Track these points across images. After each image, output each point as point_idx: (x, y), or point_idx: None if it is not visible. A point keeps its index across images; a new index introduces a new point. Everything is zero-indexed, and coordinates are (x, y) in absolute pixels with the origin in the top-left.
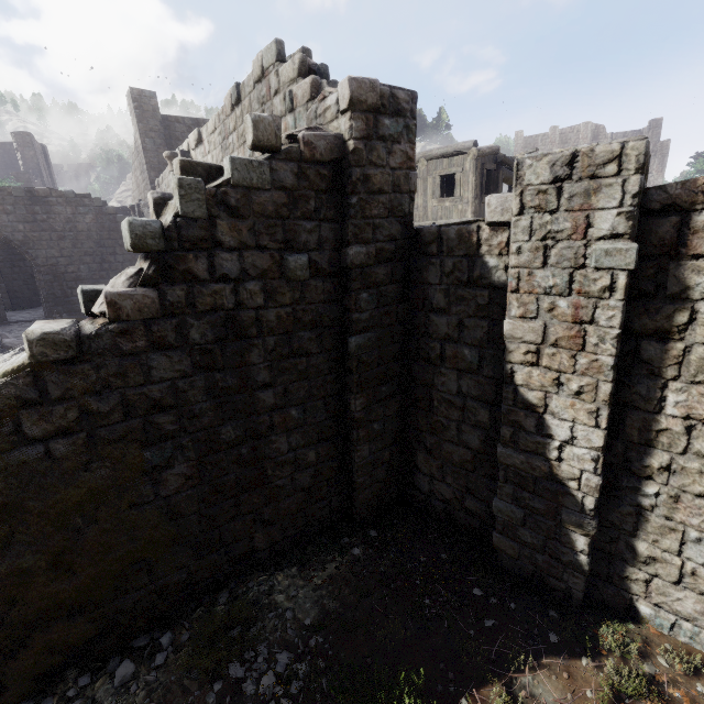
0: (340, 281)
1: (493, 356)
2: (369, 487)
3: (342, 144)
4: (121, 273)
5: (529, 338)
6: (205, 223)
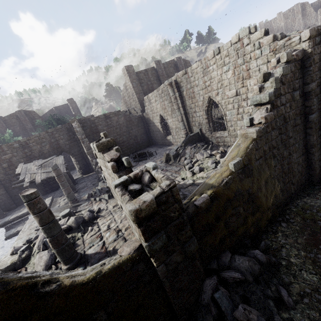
0: (303, 97)
1: None
2: (318, 169)
3: (304, 52)
4: (262, 110)
5: None
6: (278, 89)
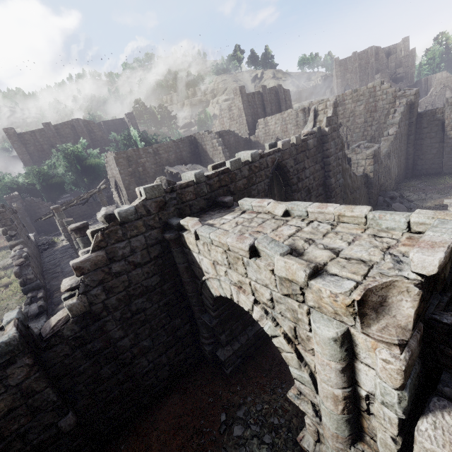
0: (408, 126)
1: (439, 133)
2: (410, 169)
3: (411, 101)
4: (394, 128)
5: (450, 126)
6: (401, 118)
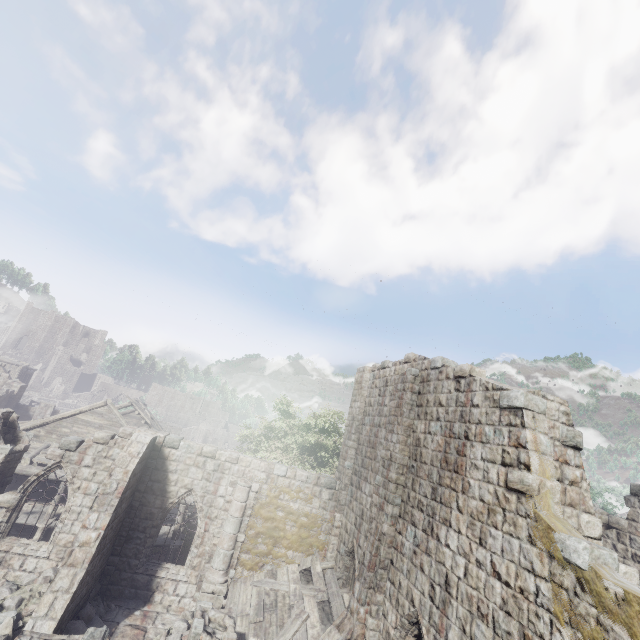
0: None
1: None
2: None
3: (15, 392)
4: None
5: None
6: None
